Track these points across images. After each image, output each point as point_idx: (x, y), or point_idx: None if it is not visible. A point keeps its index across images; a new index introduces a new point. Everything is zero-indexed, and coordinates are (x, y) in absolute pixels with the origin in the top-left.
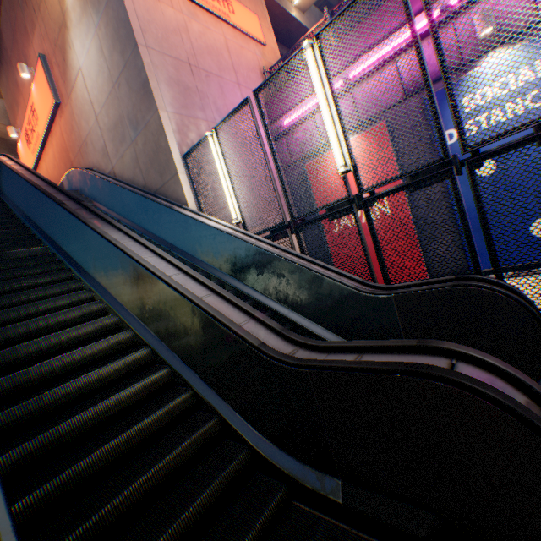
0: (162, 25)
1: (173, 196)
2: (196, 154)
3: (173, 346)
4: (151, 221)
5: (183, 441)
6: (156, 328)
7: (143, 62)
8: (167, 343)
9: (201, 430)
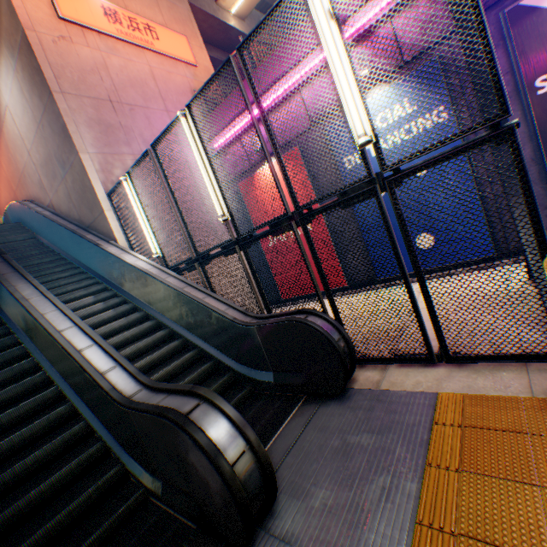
0: (78, 67)
1: (104, 231)
2: (123, 189)
3: (72, 385)
4: (85, 255)
5: (71, 462)
6: (60, 371)
7: (59, 109)
8: (69, 383)
9: (88, 452)
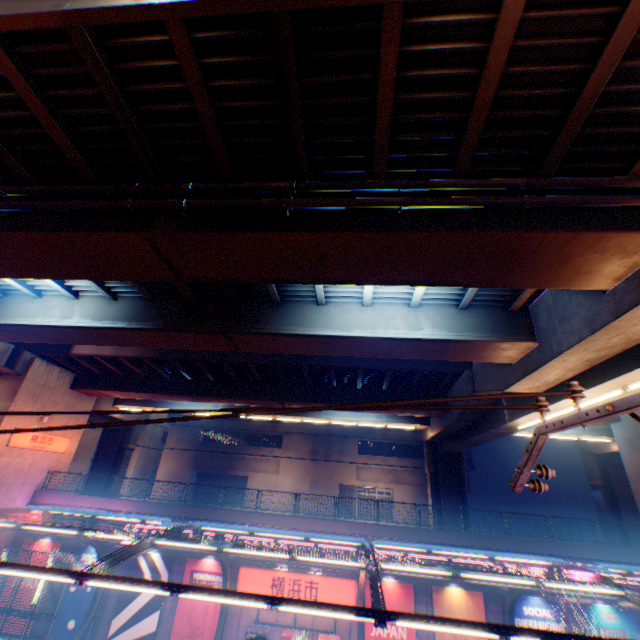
0: None
1: None
2: None
3: None
4: None
5: None
6: None
7: None
8: None
9: None
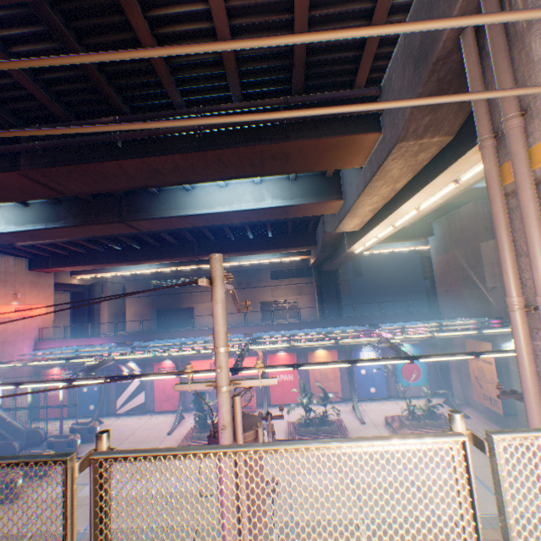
0: None
1: None
2: None
3: None
4: None
5: None
6: None
7: None
8: None
9: None
